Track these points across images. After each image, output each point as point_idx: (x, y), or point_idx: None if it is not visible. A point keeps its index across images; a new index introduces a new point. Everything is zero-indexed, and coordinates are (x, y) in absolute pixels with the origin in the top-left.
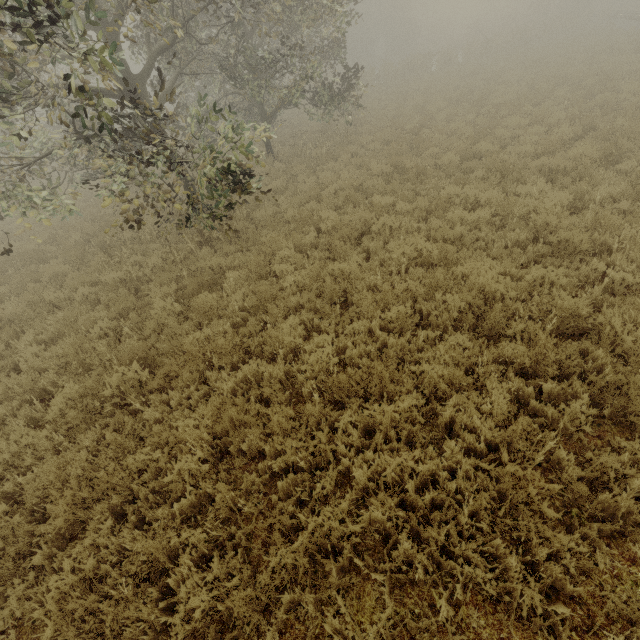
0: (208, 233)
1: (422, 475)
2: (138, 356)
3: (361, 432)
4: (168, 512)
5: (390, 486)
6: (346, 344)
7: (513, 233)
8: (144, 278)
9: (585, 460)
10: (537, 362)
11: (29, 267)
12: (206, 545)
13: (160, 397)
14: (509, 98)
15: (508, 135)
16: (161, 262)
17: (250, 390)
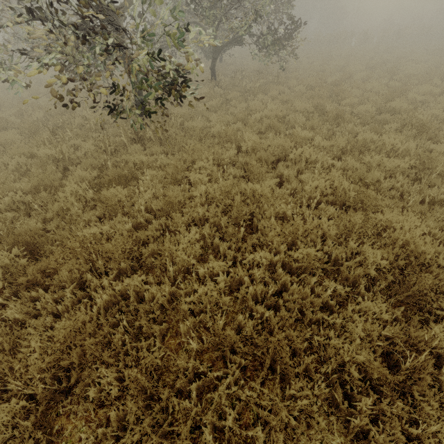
0: (142, 132)
1: None
2: (26, 240)
3: (238, 409)
4: None
5: None
6: (242, 276)
7: (433, 189)
8: (77, 160)
9: None
10: None
11: None
12: None
13: (30, 293)
14: (417, 72)
15: (419, 99)
16: (92, 149)
17: (129, 304)
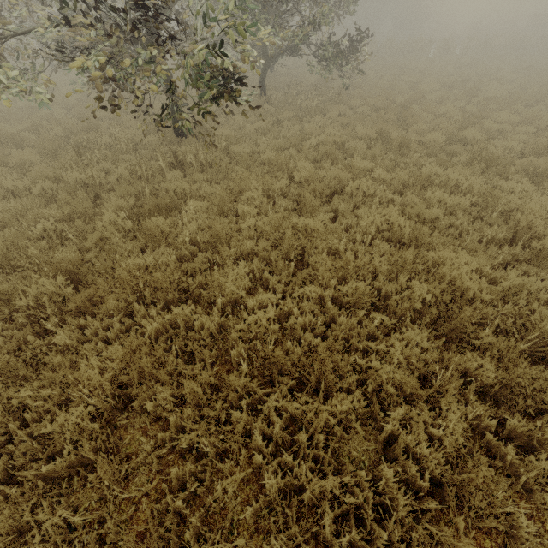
0: (182, 156)
1: (346, 506)
2: (68, 269)
3: (285, 420)
4: (35, 473)
5: (304, 503)
6: (292, 309)
7: (491, 228)
8: (108, 186)
9: (547, 534)
10: (502, 386)
11: (4, 150)
12: (61, 536)
13: (78, 320)
14: (500, 95)
15: (496, 128)
16: (127, 174)
17: (177, 334)
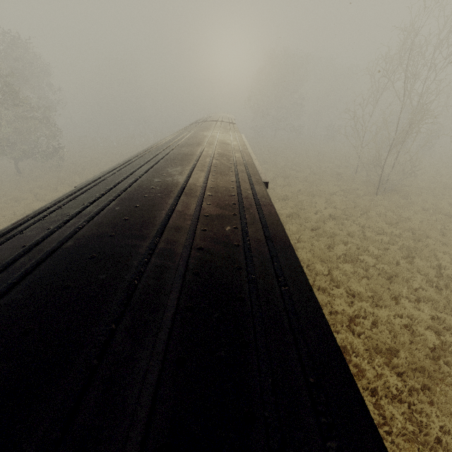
0: None
1: None
2: None
3: None
4: None
5: None
6: None
7: None
8: None
9: None
10: None
11: None
12: None
13: None
14: None
15: None
16: None
17: None
